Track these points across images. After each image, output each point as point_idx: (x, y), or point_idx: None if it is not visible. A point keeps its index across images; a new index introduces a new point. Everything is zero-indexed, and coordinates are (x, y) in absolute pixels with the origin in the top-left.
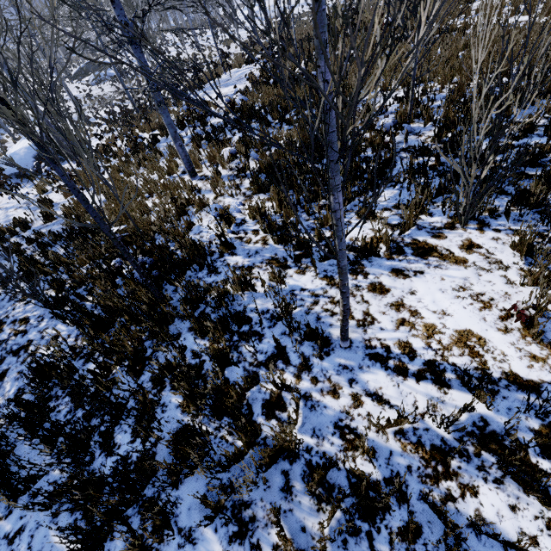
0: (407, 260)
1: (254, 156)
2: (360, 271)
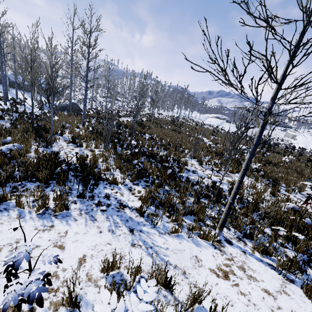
0: (86, 150)
1: (93, 125)
2: (75, 147)
